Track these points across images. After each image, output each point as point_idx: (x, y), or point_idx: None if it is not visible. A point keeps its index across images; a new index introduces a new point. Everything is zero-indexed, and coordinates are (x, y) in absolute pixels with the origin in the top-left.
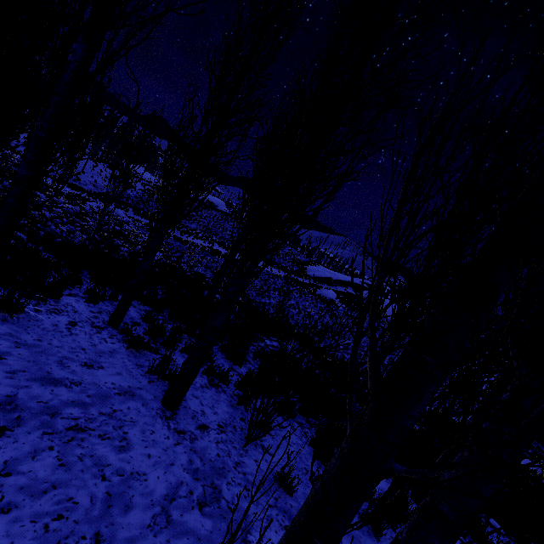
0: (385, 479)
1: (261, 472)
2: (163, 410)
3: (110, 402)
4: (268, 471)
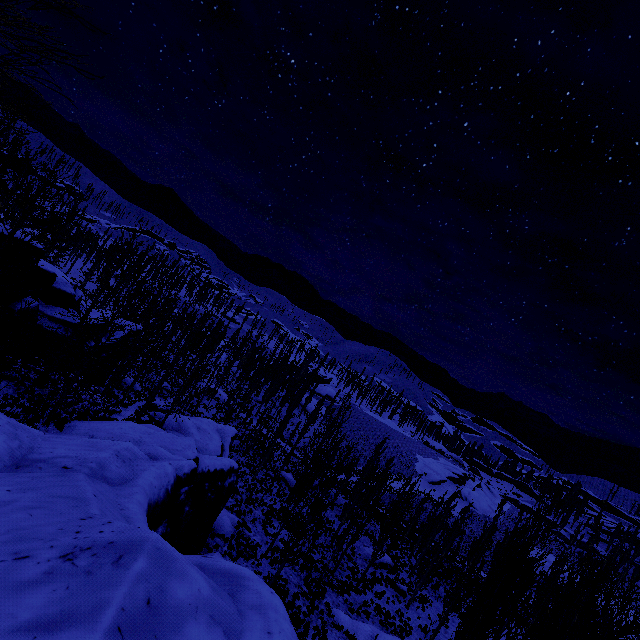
0: None
1: None
2: None
3: None
4: None
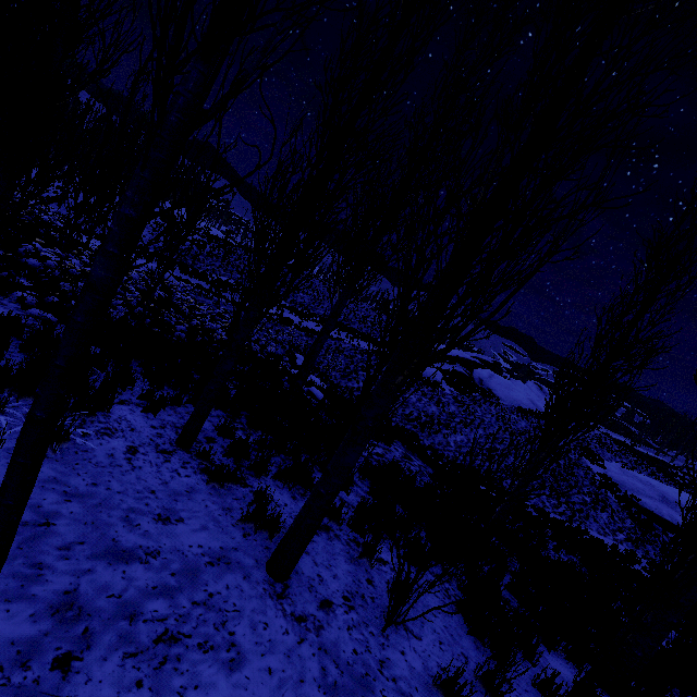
0: (555, 653)
1: (413, 672)
2: (271, 582)
3: (203, 580)
4: (421, 668)
